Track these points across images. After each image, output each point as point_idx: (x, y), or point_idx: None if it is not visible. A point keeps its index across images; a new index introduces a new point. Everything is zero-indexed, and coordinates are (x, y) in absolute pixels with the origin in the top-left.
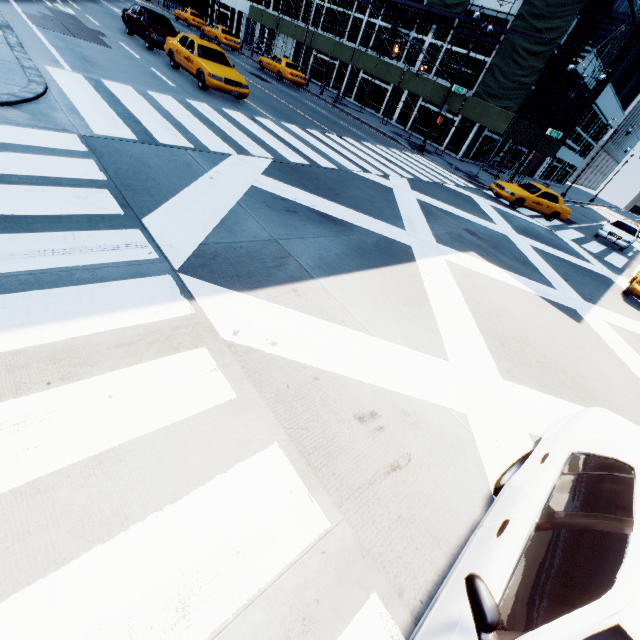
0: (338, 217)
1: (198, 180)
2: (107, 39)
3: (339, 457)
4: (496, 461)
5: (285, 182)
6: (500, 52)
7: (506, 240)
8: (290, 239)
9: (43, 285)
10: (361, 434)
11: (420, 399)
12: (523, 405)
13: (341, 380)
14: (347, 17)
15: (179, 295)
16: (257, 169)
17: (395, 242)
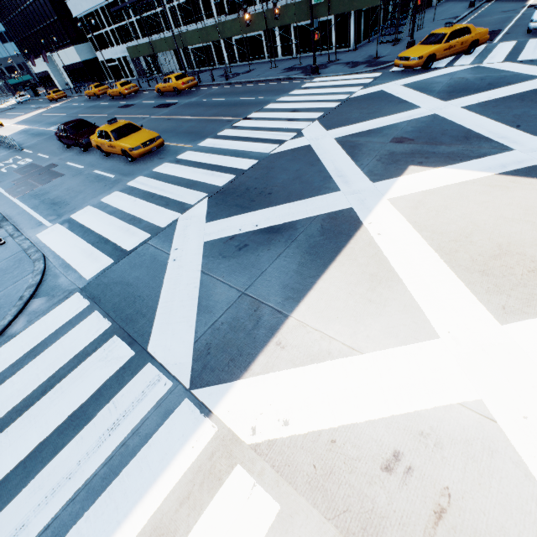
0: (280, 223)
1: (166, 271)
2: (58, 167)
3: (386, 529)
4: (535, 448)
5: (225, 215)
6: None
7: (436, 121)
8: (253, 283)
9: (115, 471)
10: (394, 488)
11: (431, 407)
12: (536, 348)
13: (354, 429)
14: (196, 1)
15: (200, 416)
16: (201, 219)
17: (337, 213)
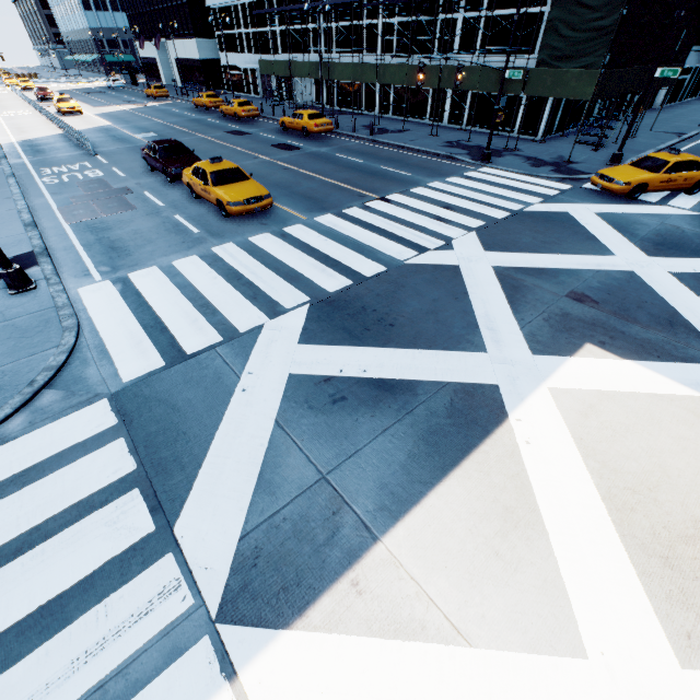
0: (396, 377)
1: (229, 404)
2: (132, 195)
3: None
4: None
5: (326, 340)
6: (558, 1)
7: (633, 283)
8: (341, 464)
9: None
10: None
11: None
12: None
13: None
14: (360, 28)
15: (219, 676)
16: (293, 336)
17: (475, 387)
